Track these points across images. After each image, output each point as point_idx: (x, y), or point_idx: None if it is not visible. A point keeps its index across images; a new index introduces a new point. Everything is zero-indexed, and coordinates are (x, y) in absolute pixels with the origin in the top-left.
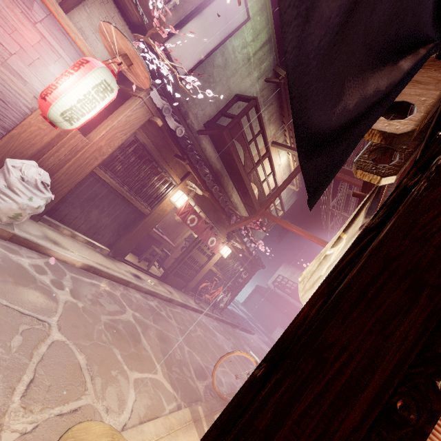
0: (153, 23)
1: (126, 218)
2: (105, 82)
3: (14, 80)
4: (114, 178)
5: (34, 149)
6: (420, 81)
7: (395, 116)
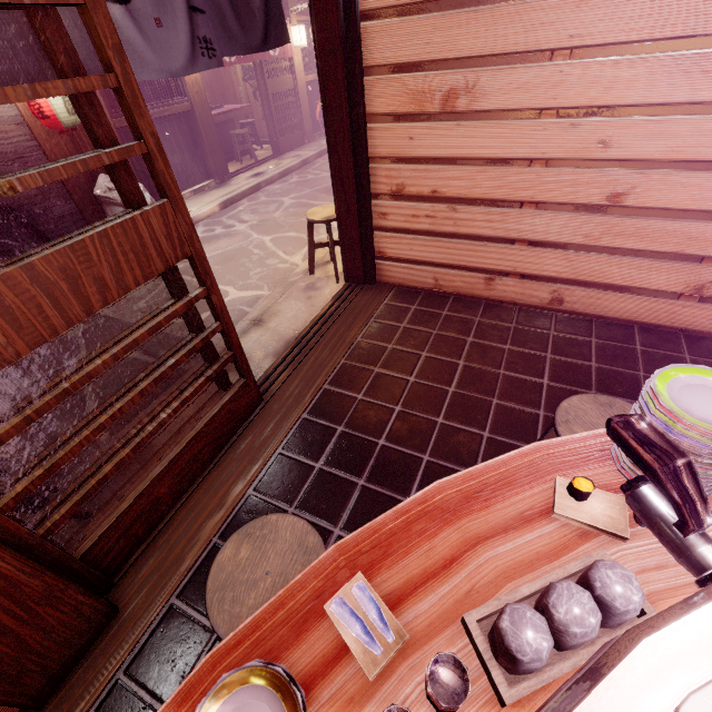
0: None
1: (184, 137)
2: None
3: None
4: None
5: None
6: None
7: None
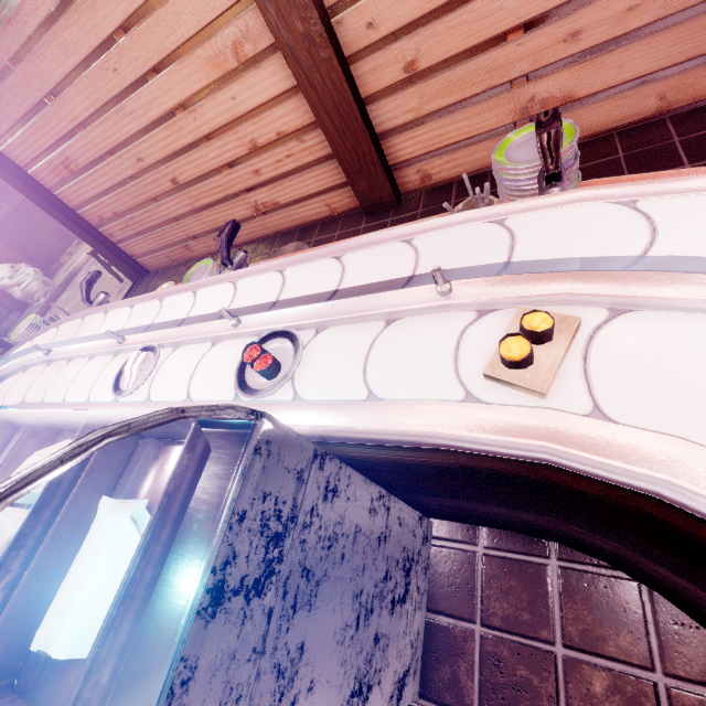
0: None
1: None
2: None
3: None
4: None
5: None
6: None
7: None
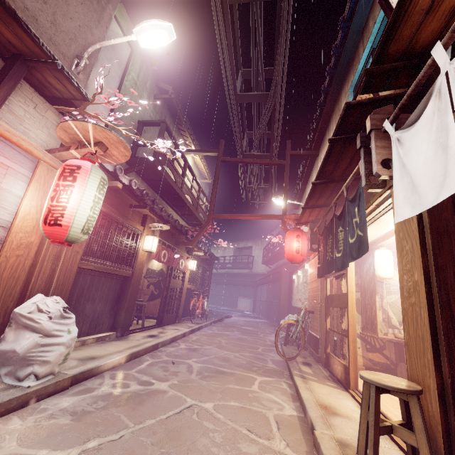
0: (96, 99)
1: (114, 292)
2: (102, 179)
3: None
4: (95, 261)
5: (20, 283)
6: (386, 146)
7: (365, 154)
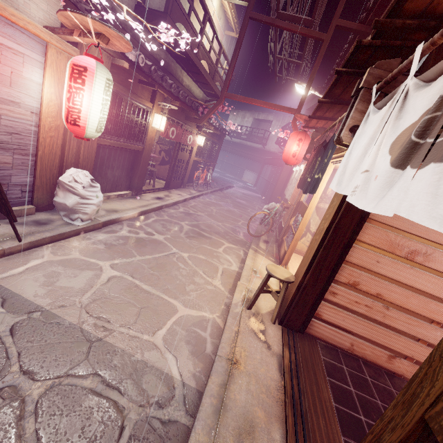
0: None
1: (128, 162)
2: (107, 80)
3: (10, 109)
4: (111, 138)
5: (57, 157)
6: (364, 112)
7: (352, 107)
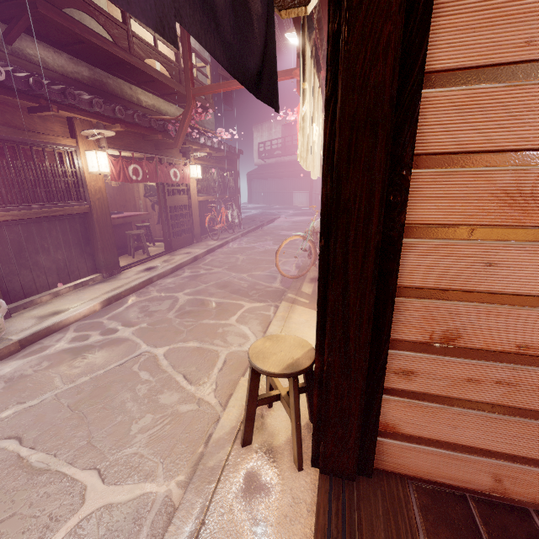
0: None
1: (75, 234)
2: None
3: None
4: (9, 208)
5: None
6: None
7: None
